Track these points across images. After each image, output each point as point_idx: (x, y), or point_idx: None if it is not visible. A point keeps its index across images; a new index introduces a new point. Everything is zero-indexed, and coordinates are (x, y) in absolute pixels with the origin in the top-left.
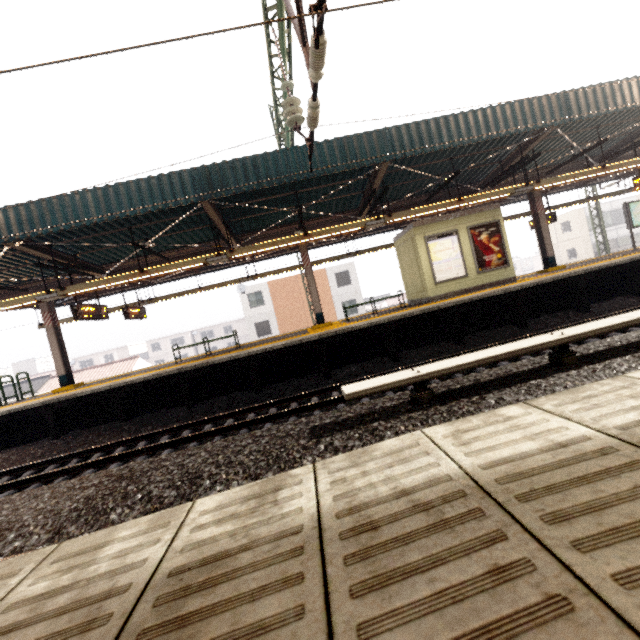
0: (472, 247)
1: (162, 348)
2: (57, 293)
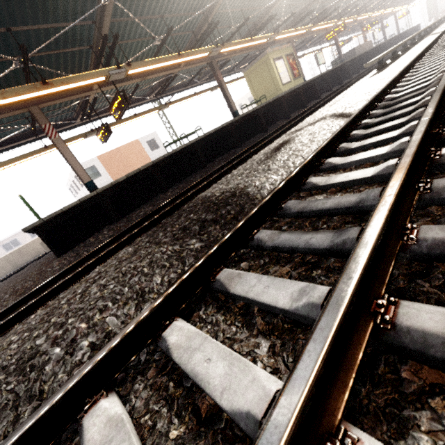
0: (289, 66)
1: None
2: (125, 68)
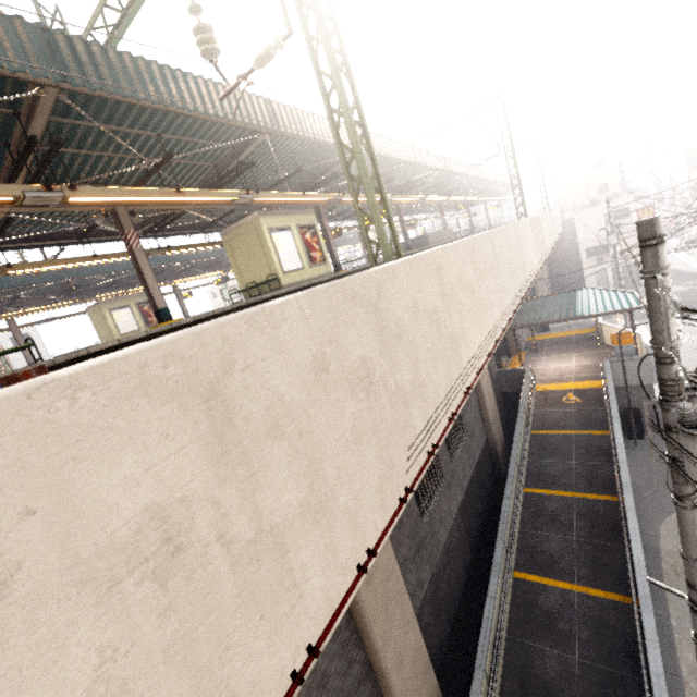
0: (140, 314)
1: None
2: None
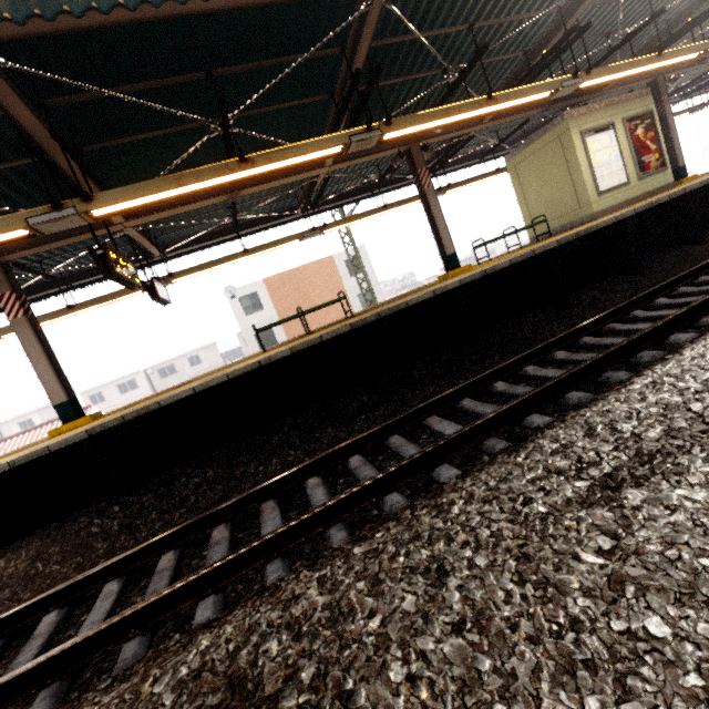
0: (631, 145)
1: (106, 398)
2: (75, 207)
